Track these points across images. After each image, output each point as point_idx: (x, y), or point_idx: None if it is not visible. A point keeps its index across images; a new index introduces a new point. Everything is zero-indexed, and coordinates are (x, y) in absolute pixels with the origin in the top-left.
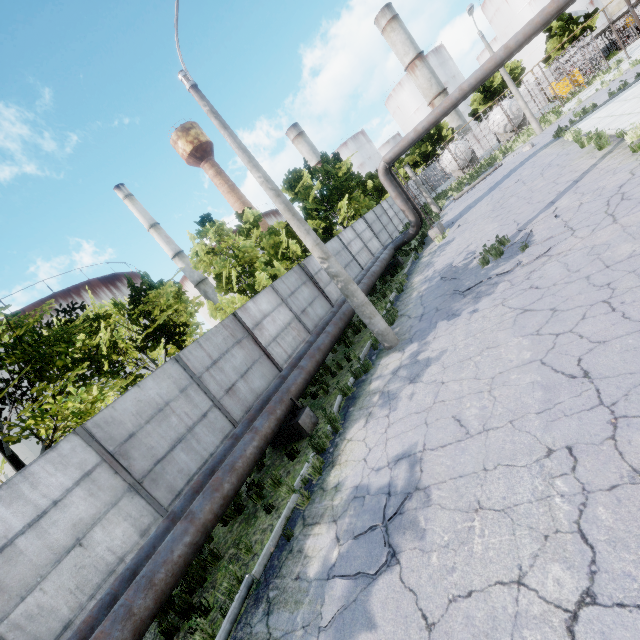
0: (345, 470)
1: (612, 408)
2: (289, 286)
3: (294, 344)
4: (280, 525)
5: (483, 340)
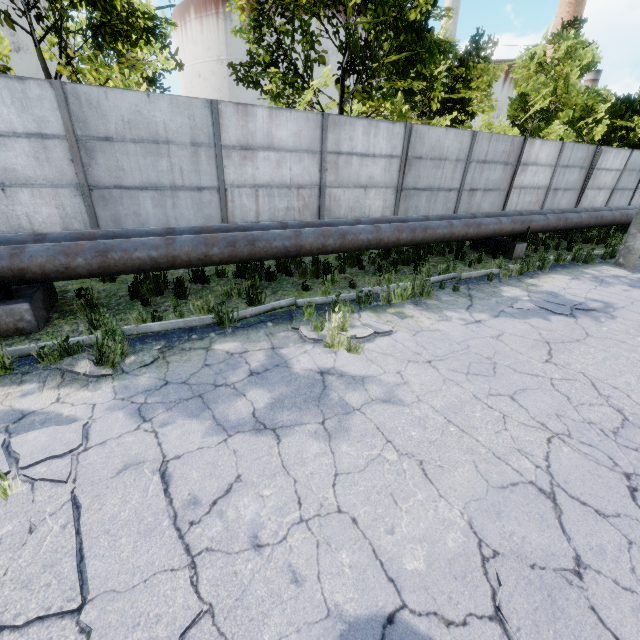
0: (543, 284)
1: None
2: (571, 158)
3: (525, 206)
4: (483, 272)
5: None
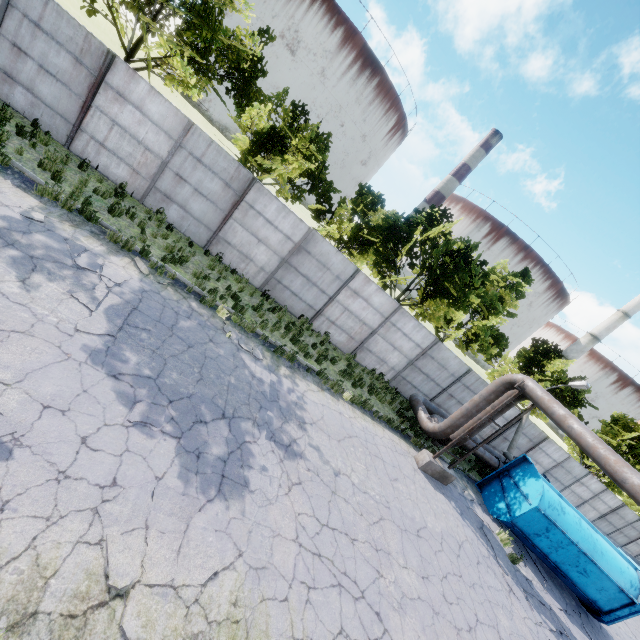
0: None
1: None
2: None
3: (632, 550)
4: None
5: None
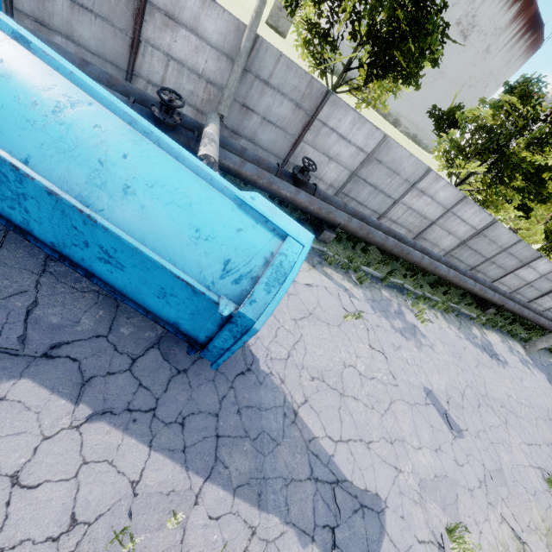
0: (489, 335)
1: (546, 421)
2: None
3: (509, 284)
4: (469, 313)
5: (546, 392)
